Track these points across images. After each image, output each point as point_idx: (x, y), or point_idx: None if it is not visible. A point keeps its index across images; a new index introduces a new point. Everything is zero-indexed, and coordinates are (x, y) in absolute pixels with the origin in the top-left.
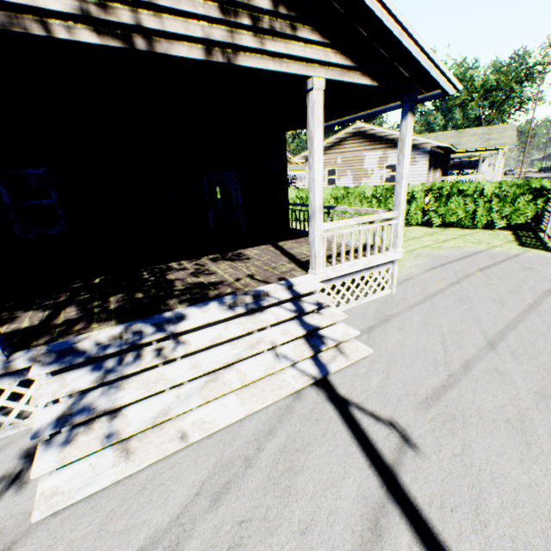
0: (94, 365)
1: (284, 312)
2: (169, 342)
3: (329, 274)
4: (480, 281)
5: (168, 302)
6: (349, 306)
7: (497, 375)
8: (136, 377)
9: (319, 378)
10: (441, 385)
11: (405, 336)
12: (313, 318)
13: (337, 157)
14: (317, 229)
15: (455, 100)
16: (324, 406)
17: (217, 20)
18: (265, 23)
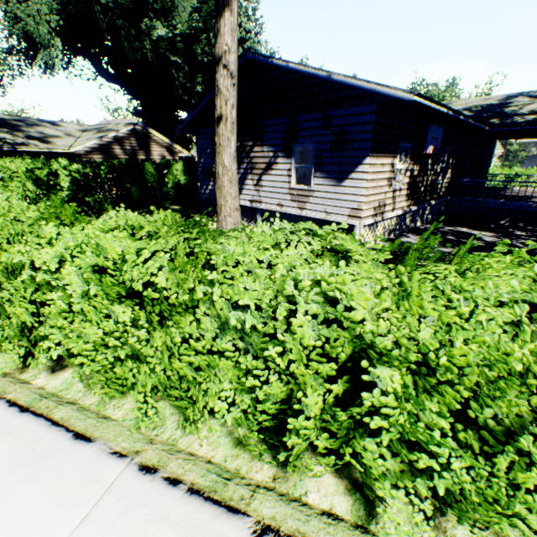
0: None
1: None
2: None
3: None
4: None
5: None
6: None
7: None
8: None
9: None
10: None
11: None
12: None
13: None
14: None
15: None
16: None
17: None
18: None
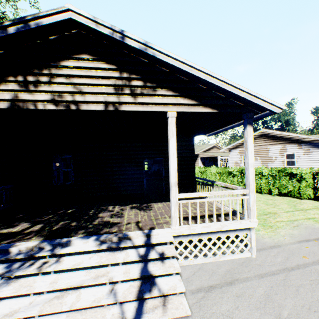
0: (10, 263)
1: (133, 255)
2: (55, 258)
3: (182, 230)
4: None
5: (78, 231)
6: (206, 260)
7: None
8: (23, 278)
9: None
10: None
11: (237, 306)
12: (155, 264)
13: None
14: (173, 197)
15: None
16: None
17: (112, 93)
18: (138, 91)
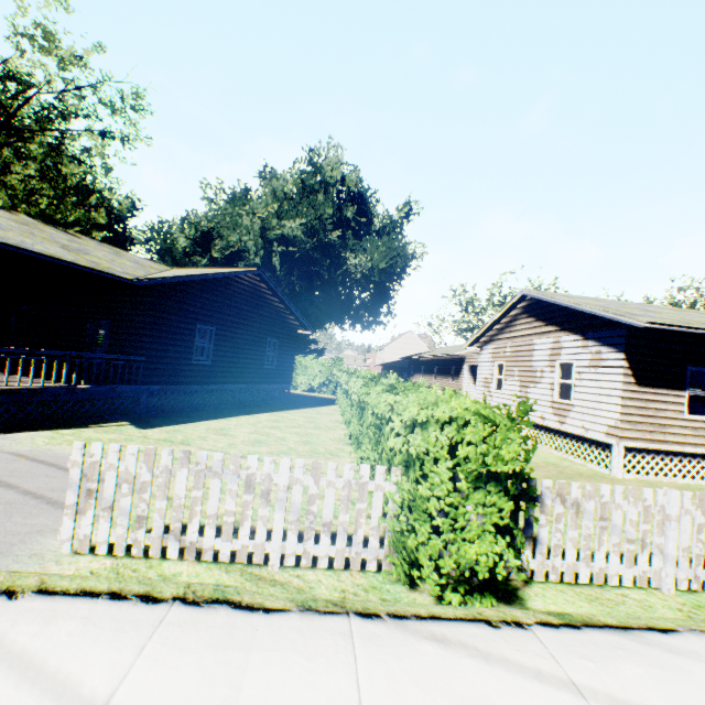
0: None
1: None
2: None
3: None
4: None
5: None
6: None
7: None
8: None
9: None
10: None
11: None
12: None
13: (507, 344)
14: None
15: None
16: None
17: None
18: None
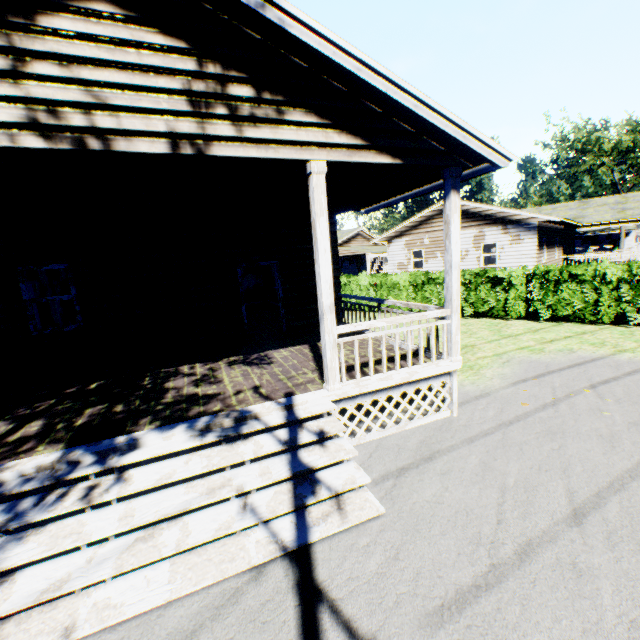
0: (8, 503)
1: (270, 443)
2: (110, 477)
3: (347, 390)
4: (588, 403)
5: (139, 420)
6: (385, 433)
7: (571, 576)
8: (52, 525)
9: (292, 549)
10: (473, 583)
11: (446, 486)
12: (312, 452)
13: (424, 236)
14: (328, 333)
15: (580, 166)
16: (284, 598)
17: (185, 112)
18: (245, 110)
